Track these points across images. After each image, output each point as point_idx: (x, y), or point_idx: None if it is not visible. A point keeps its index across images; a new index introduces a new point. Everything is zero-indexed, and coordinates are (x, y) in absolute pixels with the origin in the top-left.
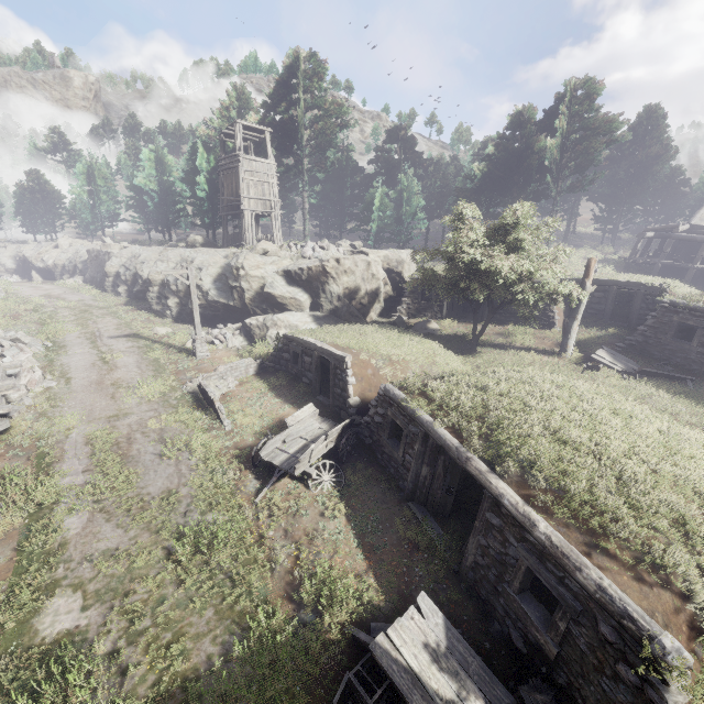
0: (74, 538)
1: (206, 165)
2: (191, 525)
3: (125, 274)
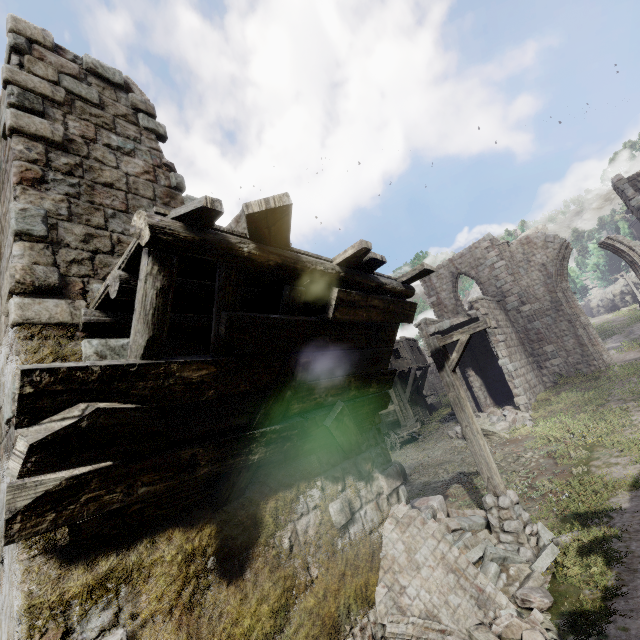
0: (601, 327)
1: (627, 231)
2: (631, 315)
3: (601, 303)
